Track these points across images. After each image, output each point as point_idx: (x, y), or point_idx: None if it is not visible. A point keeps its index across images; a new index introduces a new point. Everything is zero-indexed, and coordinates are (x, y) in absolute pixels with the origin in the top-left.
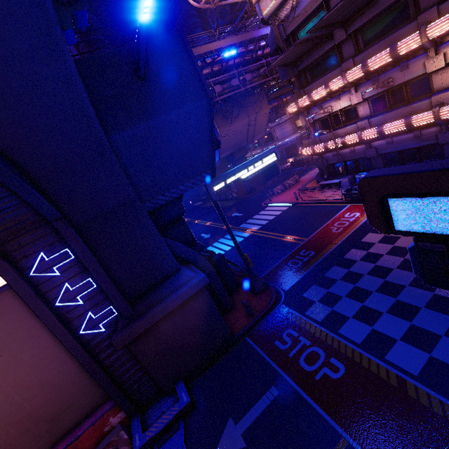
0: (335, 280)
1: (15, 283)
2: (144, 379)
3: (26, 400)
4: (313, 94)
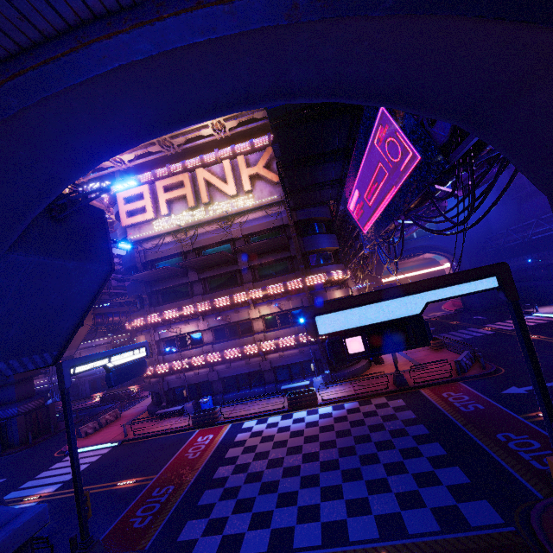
0: (214, 504)
1: None
2: None
3: None
4: (166, 313)
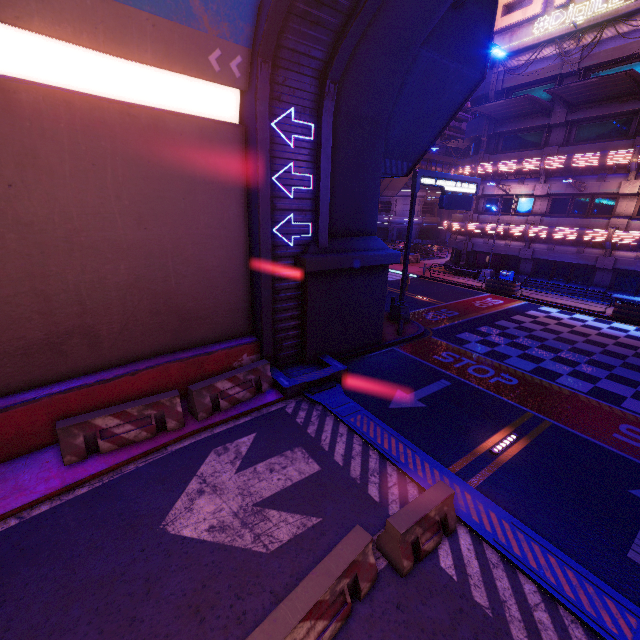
0: (490, 334)
1: (261, 118)
2: (292, 332)
3: (176, 275)
4: (501, 164)
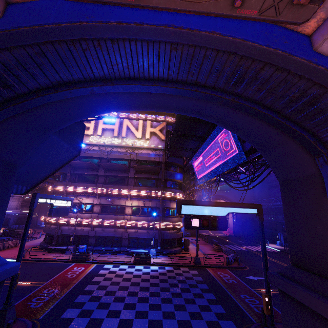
0: (85, 302)
1: None
2: None
3: None
4: (78, 188)
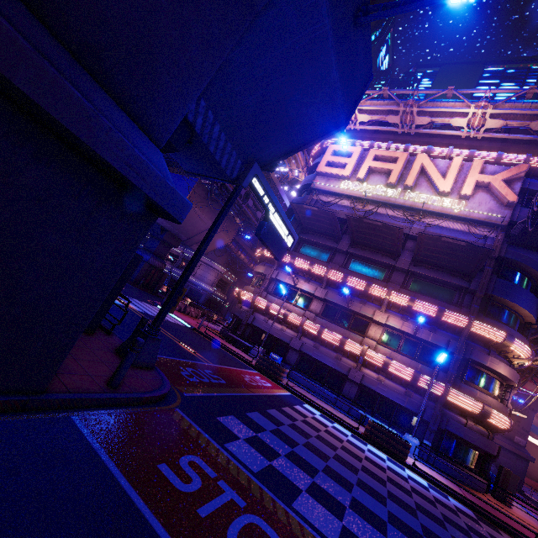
0: (264, 428)
1: None
2: None
3: None
4: (298, 259)
